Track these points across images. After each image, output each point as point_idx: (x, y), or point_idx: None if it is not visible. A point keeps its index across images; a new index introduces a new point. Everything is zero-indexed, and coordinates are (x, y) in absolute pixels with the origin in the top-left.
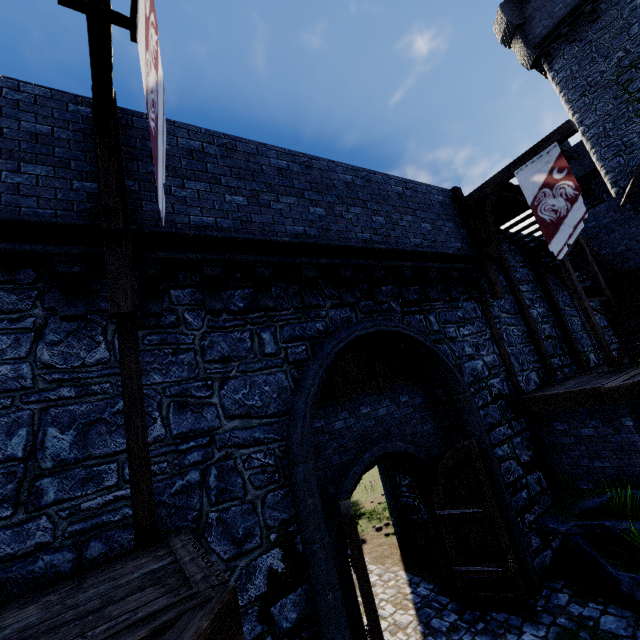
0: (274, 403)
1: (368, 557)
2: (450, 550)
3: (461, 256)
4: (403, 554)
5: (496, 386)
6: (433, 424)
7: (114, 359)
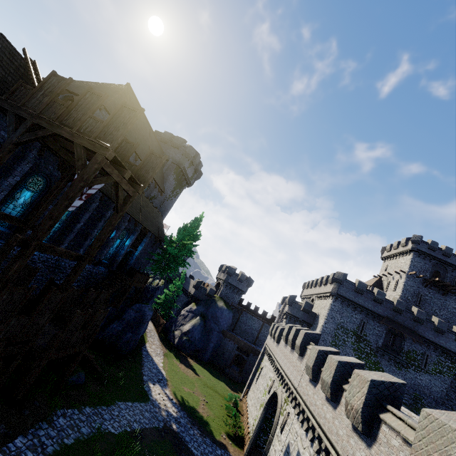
0: None
1: None
2: None
3: None
4: None
5: None
6: None
7: None
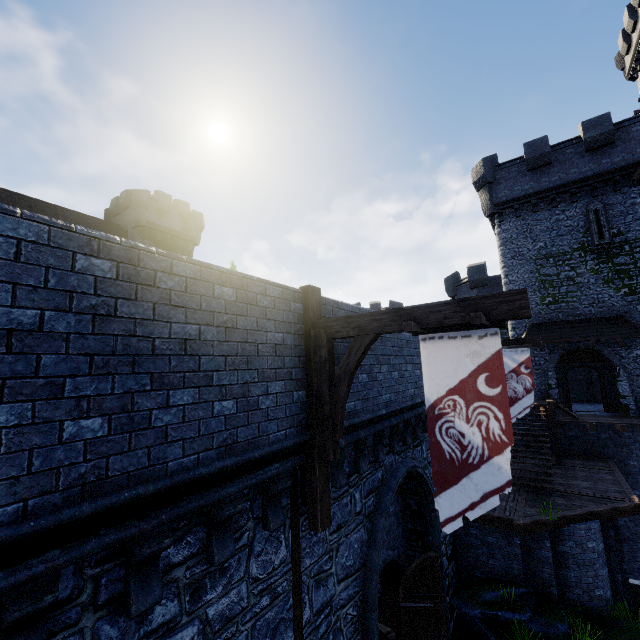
0: (358, 558)
1: None
2: (404, 633)
3: None
4: None
5: None
6: (402, 526)
7: (289, 555)
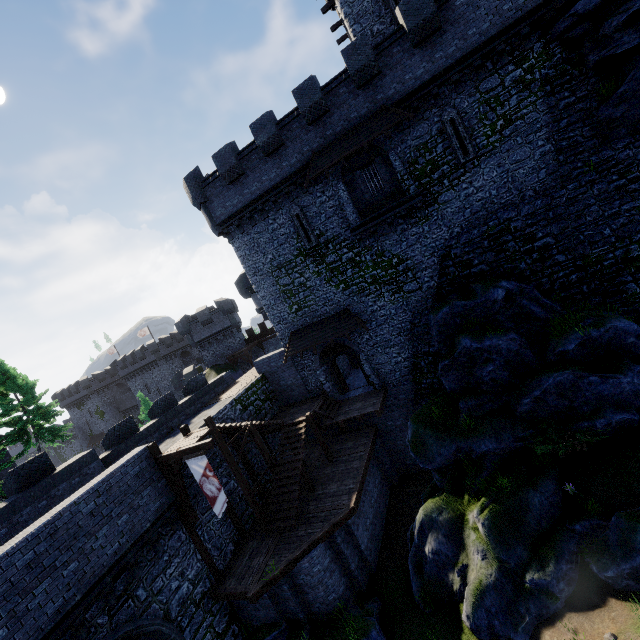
0: None
1: None
2: None
3: (160, 515)
4: None
5: (200, 591)
6: None
7: None
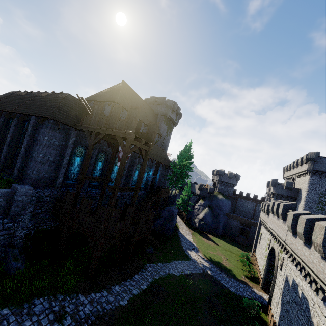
0: None
1: (255, 289)
2: None
3: None
4: (263, 290)
5: None
6: None
7: None
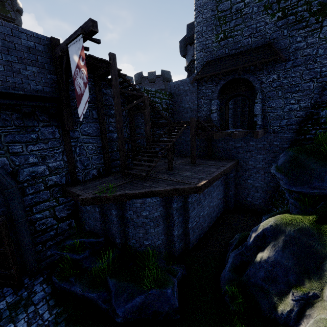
0: None
1: None
2: None
3: (37, 97)
4: None
5: (54, 180)
6: (1, 199)
7: None
